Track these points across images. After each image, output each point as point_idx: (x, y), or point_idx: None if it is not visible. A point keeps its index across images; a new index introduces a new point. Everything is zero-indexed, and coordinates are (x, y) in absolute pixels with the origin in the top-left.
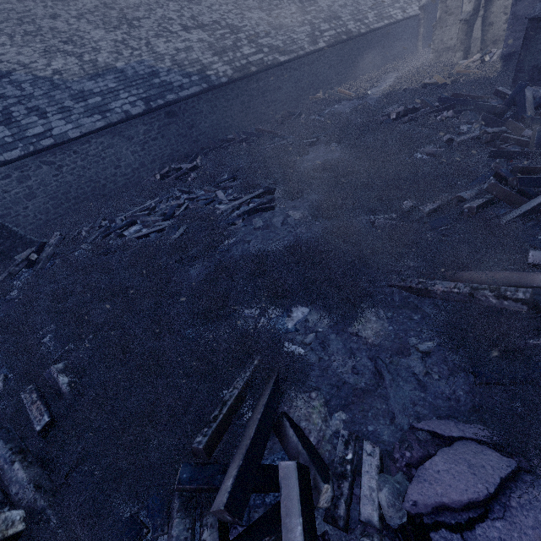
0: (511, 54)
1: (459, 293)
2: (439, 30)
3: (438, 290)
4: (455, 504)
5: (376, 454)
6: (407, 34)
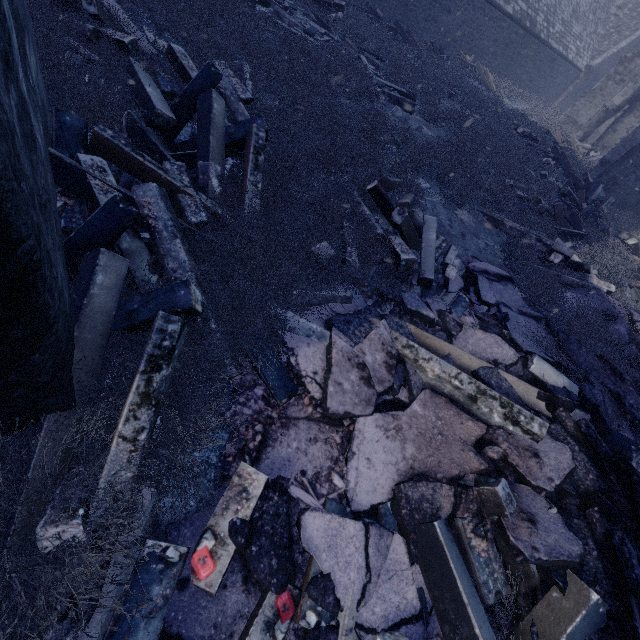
0: (608, 162)
1: (519, 231)
2: (585, 101)
3: (508, 224)
4: (491, 272)
5: (457, 252)
6: (561, 79)
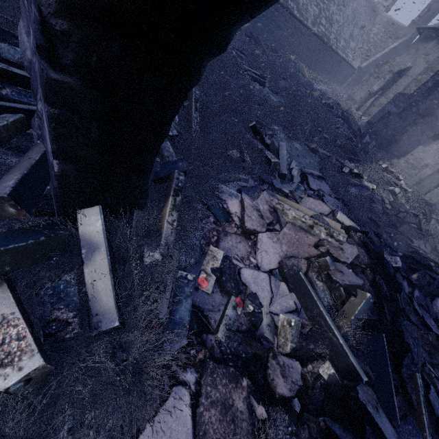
0: (371, 123)
1: (326, 155)
2: (358, 87)
3: (321, 152)
4: (314, 174)
5: (295, 163)
6: (344, 73)
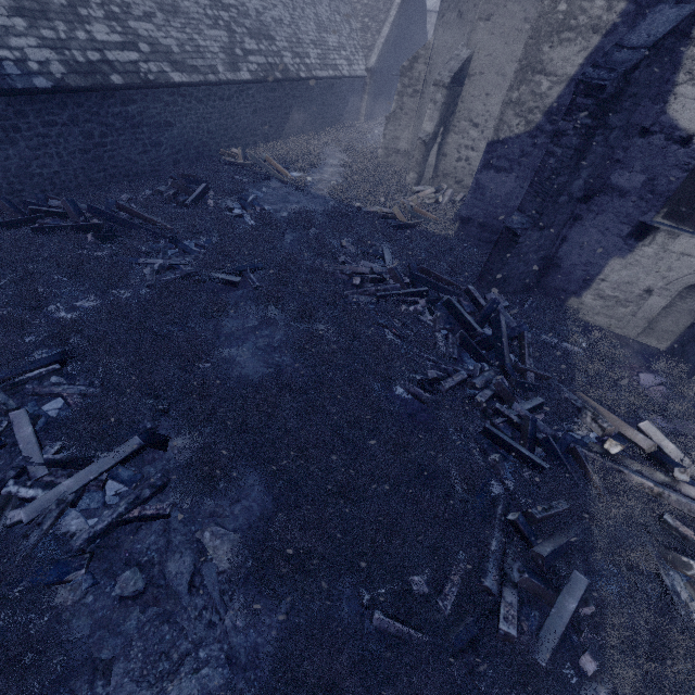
0: (469, 219)
1: None
2: (392, 126)
3: None
4: None
5: None
6: (351, 95)
